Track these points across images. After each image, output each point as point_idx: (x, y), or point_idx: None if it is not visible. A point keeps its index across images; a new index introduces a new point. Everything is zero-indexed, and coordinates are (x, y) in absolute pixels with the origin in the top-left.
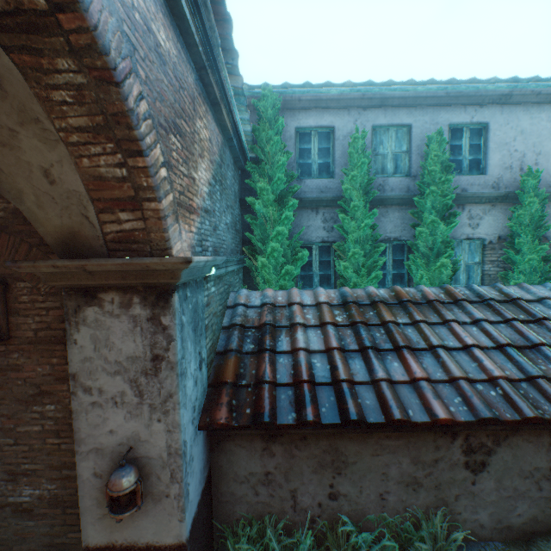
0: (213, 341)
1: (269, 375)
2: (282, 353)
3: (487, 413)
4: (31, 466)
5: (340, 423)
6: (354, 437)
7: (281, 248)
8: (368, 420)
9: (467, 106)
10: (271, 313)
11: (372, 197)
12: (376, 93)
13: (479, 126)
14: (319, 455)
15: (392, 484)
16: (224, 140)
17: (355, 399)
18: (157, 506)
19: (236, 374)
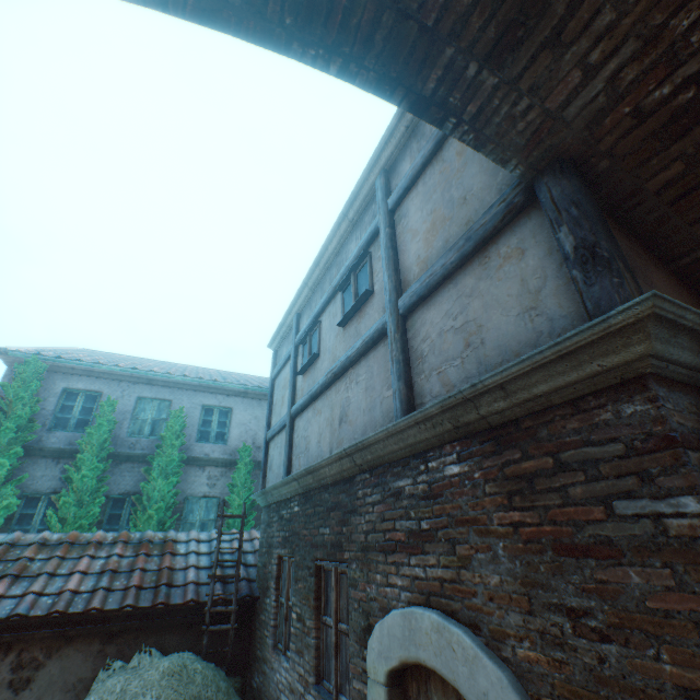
0: None
1: None
2: None
3: (20, 610)
4: None
5: None
6: None
7: None
8: None
9: (218, 394)
10: None
11: (108, 452)
12: (144, 375)
13: (228, 409)
14: None
15: None
16: None
17: None
18: None
19: None
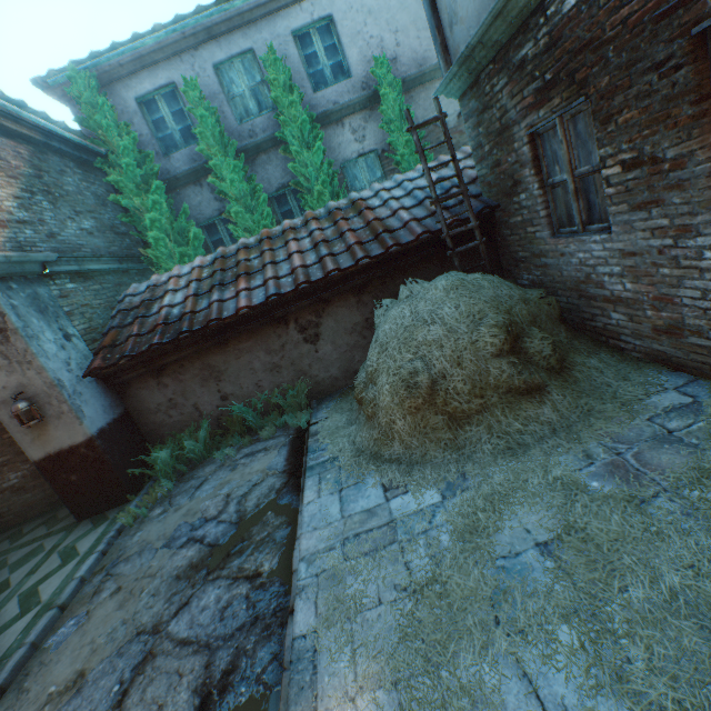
0: (93, 326)
1: (135, 331)
2: (153, 316)
3: (272, 293)
4: (5, 458)
5: (176, 338)
6: (217, 352)
7: (161, 235)
8: (195, 329)
9: (301, 3)
10: (151, 292)
11: (233, 149)
12: (196, 26)
13: (326, 23)
14: (200, 373)
15: (261, 374)
16: (37, 149)
17: (190, 321)
18: (62, 422)
19: (113, 341)
